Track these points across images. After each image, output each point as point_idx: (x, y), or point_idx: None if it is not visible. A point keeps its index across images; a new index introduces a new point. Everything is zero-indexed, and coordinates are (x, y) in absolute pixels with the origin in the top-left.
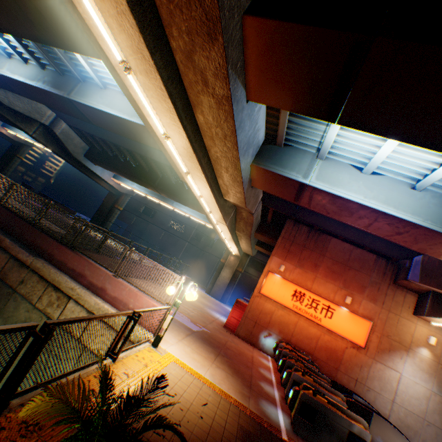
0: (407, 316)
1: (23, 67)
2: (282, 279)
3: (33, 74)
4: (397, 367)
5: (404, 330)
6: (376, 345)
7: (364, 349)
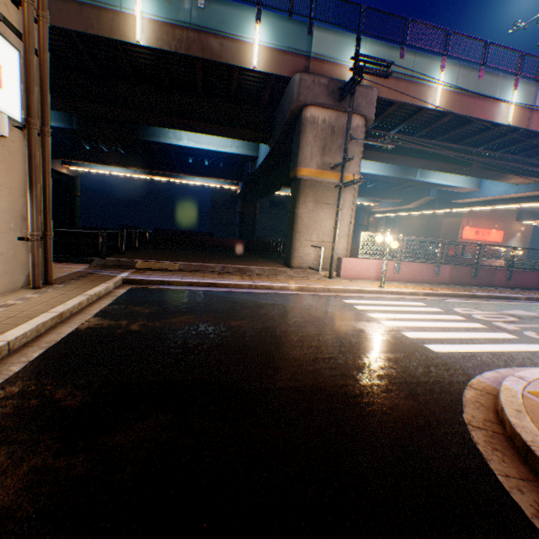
0: (512, 223)
1: (366, 161)
2: (469, 228)
3: (379, 167)
4: (509, 244)
5: (511, 229)
6: (503, 240)
7: (499, 243)
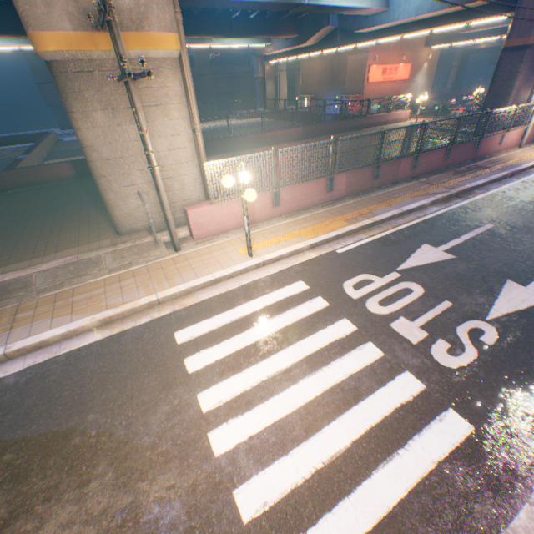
0: (421, 51)
1: None
2: (376, 67)
3: None
4: (416, 81)
5: (420, 60)
6: (410, 76)
7: (407, 81)
